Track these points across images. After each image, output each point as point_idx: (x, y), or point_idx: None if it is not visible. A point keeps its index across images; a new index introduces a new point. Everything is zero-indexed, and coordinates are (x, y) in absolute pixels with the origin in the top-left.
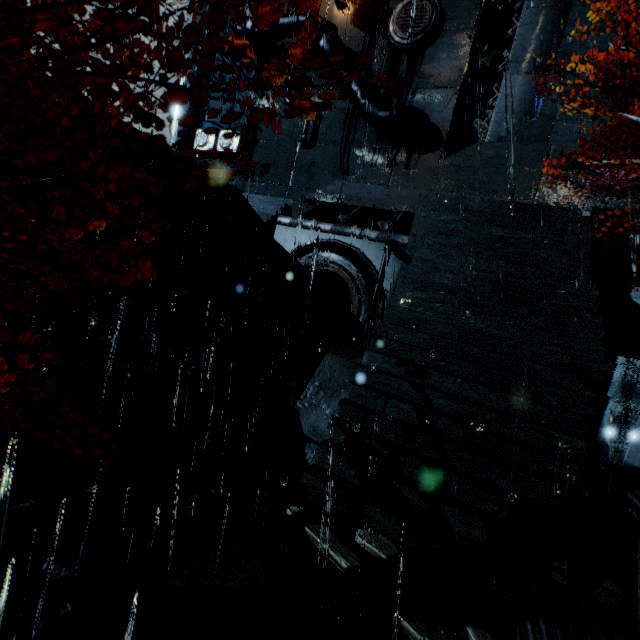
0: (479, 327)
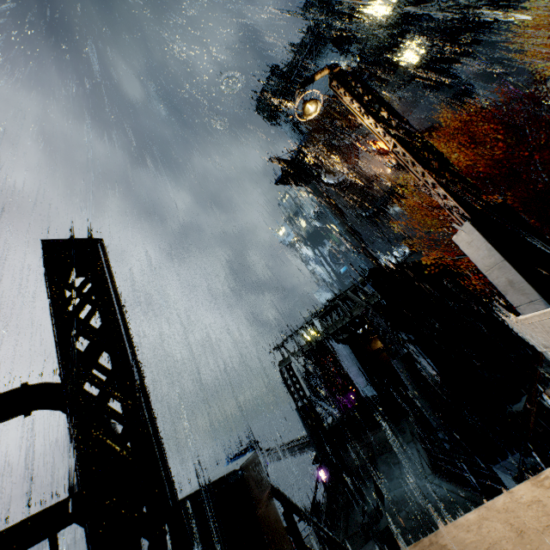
0: None
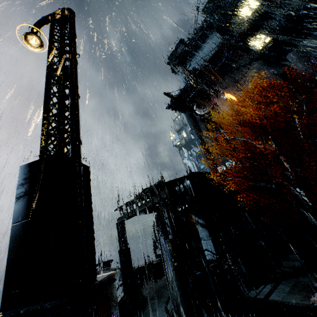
0: None
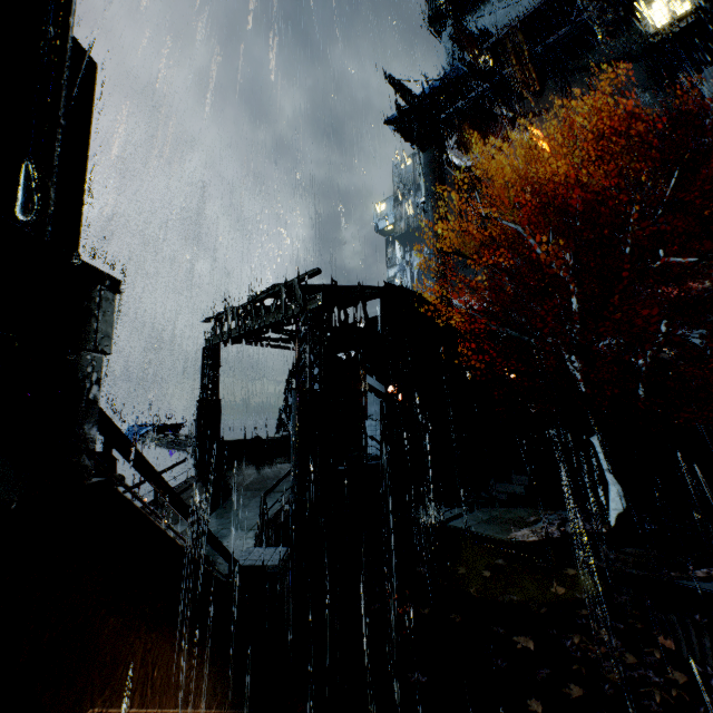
0: None
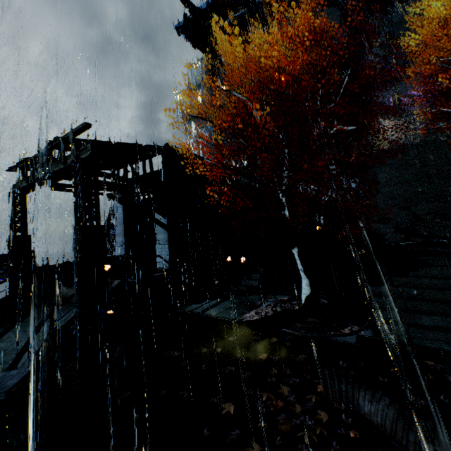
0: (420, 190)
